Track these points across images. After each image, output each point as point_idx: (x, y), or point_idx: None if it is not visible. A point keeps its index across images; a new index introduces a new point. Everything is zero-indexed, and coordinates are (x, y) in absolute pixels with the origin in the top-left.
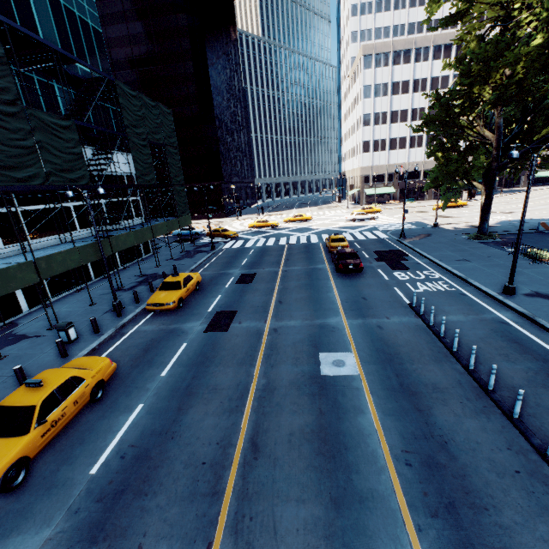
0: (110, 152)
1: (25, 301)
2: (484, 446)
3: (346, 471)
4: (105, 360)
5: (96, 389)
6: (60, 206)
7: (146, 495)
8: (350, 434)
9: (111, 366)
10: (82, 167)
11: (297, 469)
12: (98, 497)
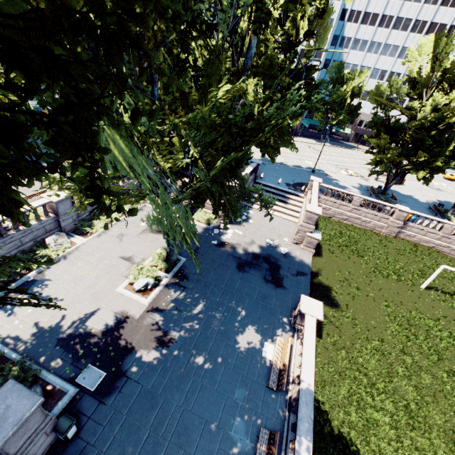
0: None
1: None
2: None
3: None
4: None
5: None
6: None
7: None
8: None
9: None
10: None
11: None
12: None
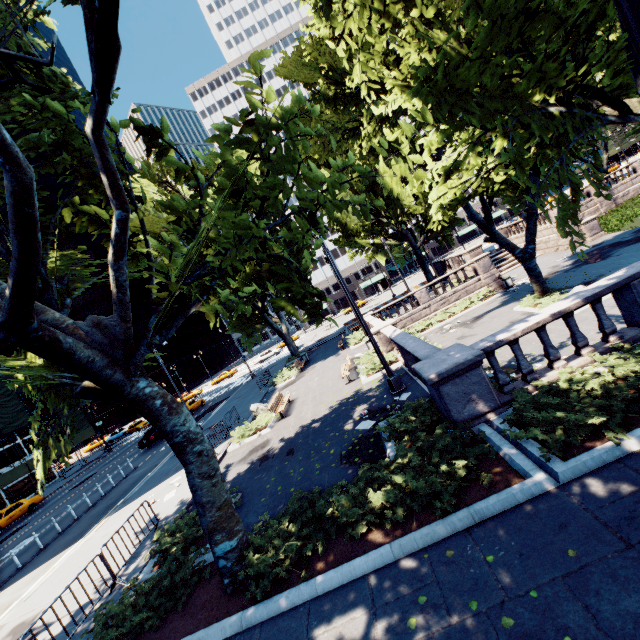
0: None
1: None
2: (5, 574)
3: None
4: None
5: None
6: None
7: None
8: None
9: None
10: None
11: None
12: None
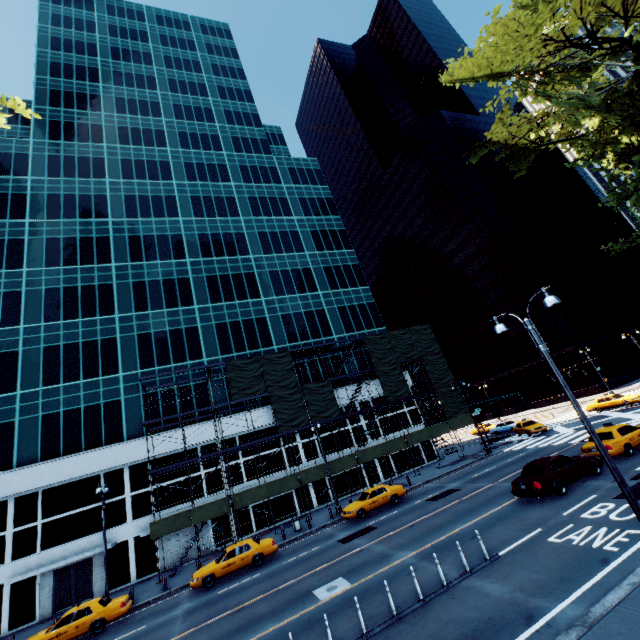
0: (359, 387)
1: (316, 500)
2: None
3: (229, 638)
4: (269, 541)
5: (258, 557)
6: (339, 430)
7: (208, 607)
8: (257, 626)
9: (272, 547)
10: (334, 406)
11: (227, 626)
12: (206, 601)
